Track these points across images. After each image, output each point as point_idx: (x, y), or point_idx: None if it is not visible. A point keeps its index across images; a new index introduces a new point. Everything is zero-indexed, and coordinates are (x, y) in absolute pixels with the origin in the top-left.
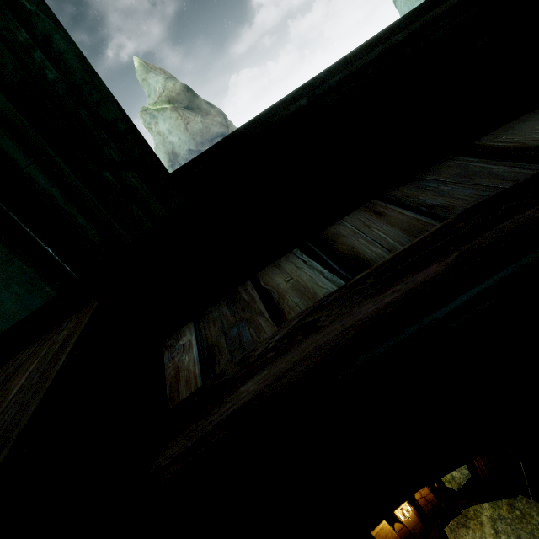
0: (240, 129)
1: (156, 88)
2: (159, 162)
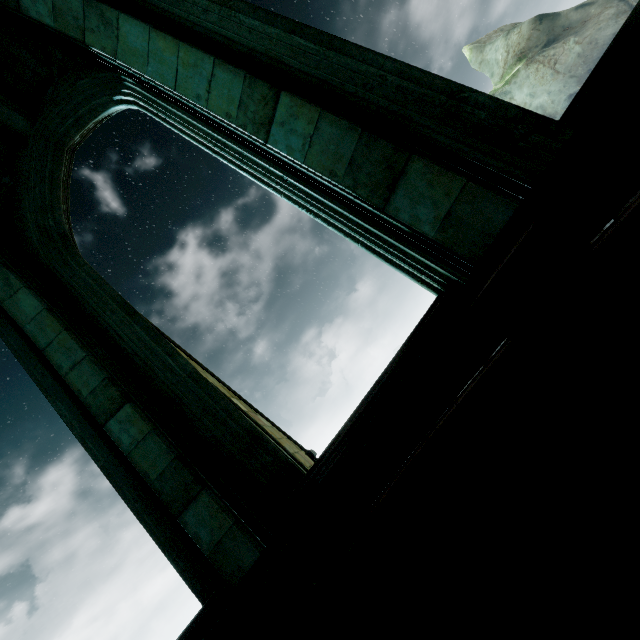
0: (607, 49)
1: (497, 60)
2: (548, 119)
